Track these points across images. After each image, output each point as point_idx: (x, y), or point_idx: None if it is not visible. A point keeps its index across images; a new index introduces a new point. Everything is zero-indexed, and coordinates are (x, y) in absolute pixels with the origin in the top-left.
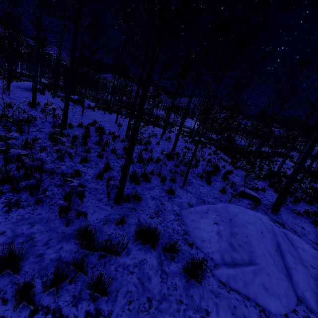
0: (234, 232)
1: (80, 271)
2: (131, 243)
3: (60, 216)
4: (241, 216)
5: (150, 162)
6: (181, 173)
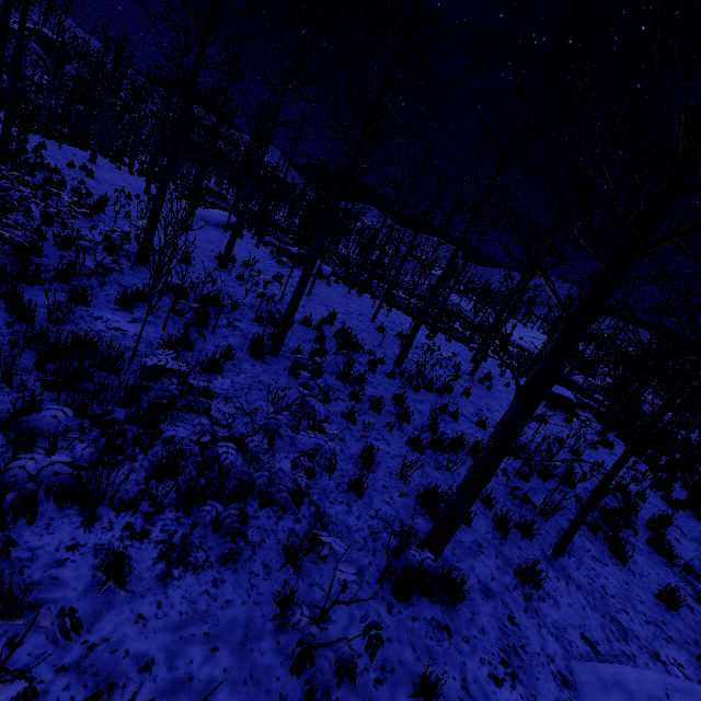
0: None
1: None
2: None
3: (298, 673)
4: None
5: (457, 451)
6: (543, 506)
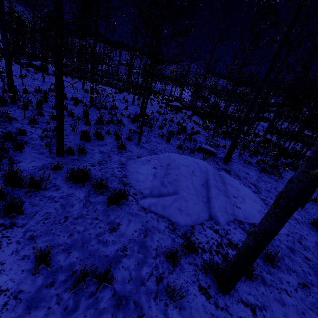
0: (168, 173)
1: (2, 200)
2: (64, 183)
3: None
4: (178, 161)
5: (111, 124)
6: None
